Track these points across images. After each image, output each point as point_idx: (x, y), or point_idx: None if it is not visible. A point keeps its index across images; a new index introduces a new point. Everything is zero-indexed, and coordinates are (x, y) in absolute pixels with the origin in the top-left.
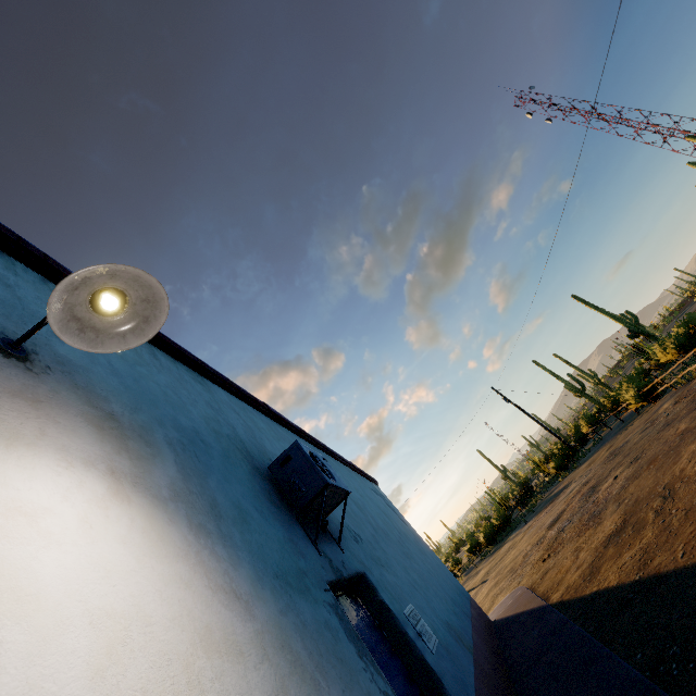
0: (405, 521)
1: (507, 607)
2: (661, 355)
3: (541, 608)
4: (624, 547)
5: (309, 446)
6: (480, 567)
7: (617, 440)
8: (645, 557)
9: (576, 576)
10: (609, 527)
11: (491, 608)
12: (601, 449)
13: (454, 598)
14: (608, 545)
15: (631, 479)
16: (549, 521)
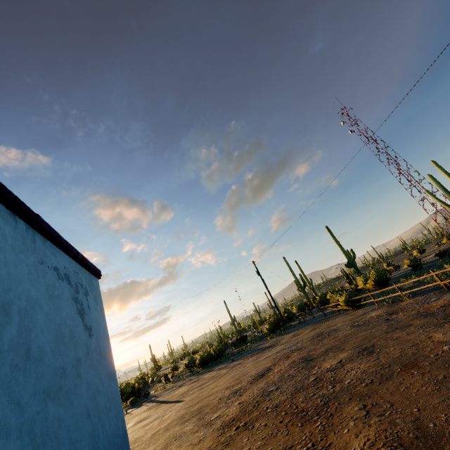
0: (96, 329)
1: None
2: (362, 283)
3: None
4: None
5: None
6: (186, 381)
7: (320, 326)
8: None
9: None
10: None
11: None
12: (305, 328)
13: None
14: None
15: (374, 374)
16: (254, 372)
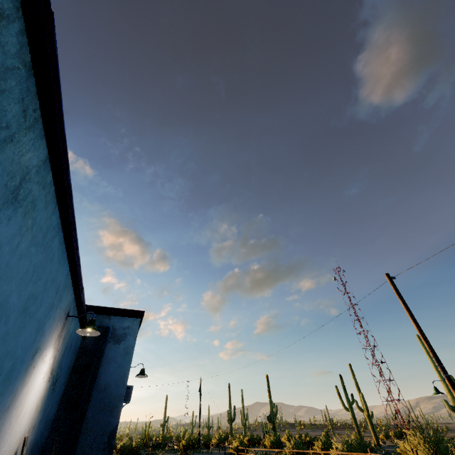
0: None
1: None
2: (267, 440)
3: None
4: None
5: None
6: None
7: None
8: None
9: None
10: None
11: None
12: None
13: None
14: None
15: None
16: None
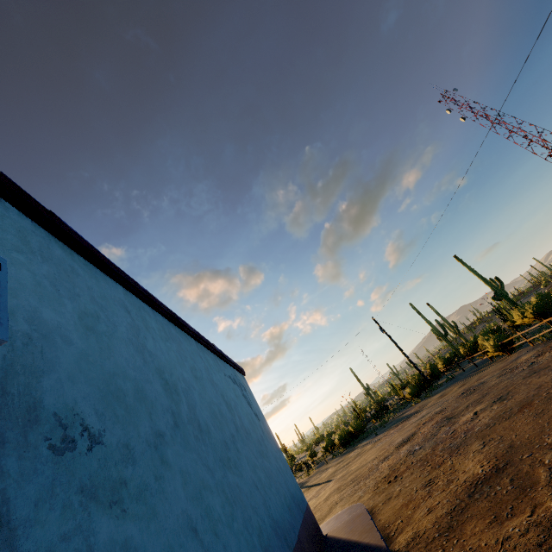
0: (259, 415)
1: (342, 524)
2: (518, 317)
3: (378, 550)
4: (502, 507)
5: (133, 300)
6: (330, 464)
7: (470, 380)
8: (550, 543)
9: (428, 524)
10: (474, 470)
11: (327, 515)
12: (454, 385)
13: (279, 520)
14: (474, 494)
15: (497, 418)
16: (399, 440)
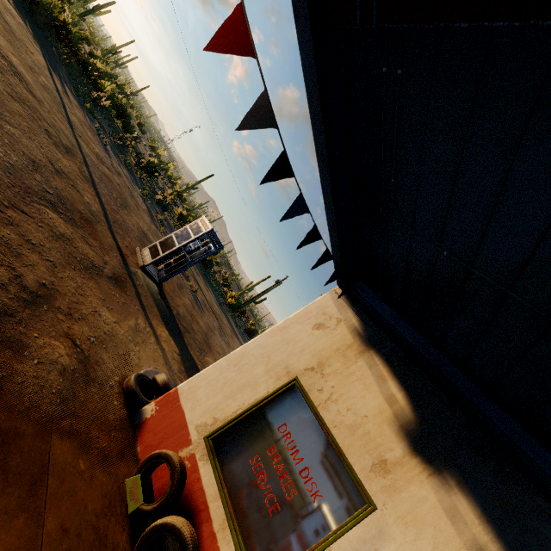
0: None
1: None
2: None
3: None
4: None
5: None
6: None
7: None
8: None
9: None
10: None
11: None
12: None
13: None
14: None
15: None
16: None
